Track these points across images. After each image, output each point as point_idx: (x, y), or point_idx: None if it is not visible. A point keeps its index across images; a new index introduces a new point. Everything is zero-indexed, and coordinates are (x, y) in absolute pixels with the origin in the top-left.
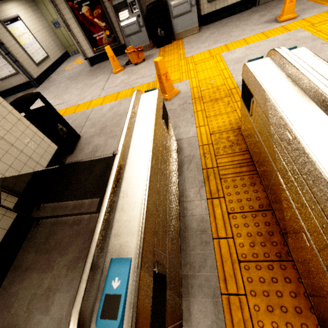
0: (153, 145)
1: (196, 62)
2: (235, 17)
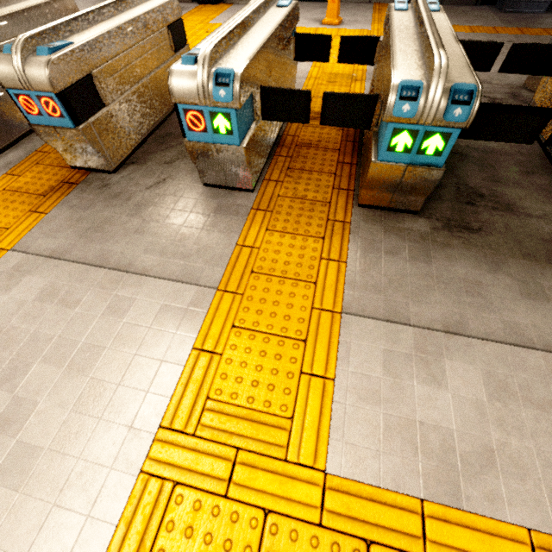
0: (10, 15)
1: (209, 31)
2: (304, 4)
